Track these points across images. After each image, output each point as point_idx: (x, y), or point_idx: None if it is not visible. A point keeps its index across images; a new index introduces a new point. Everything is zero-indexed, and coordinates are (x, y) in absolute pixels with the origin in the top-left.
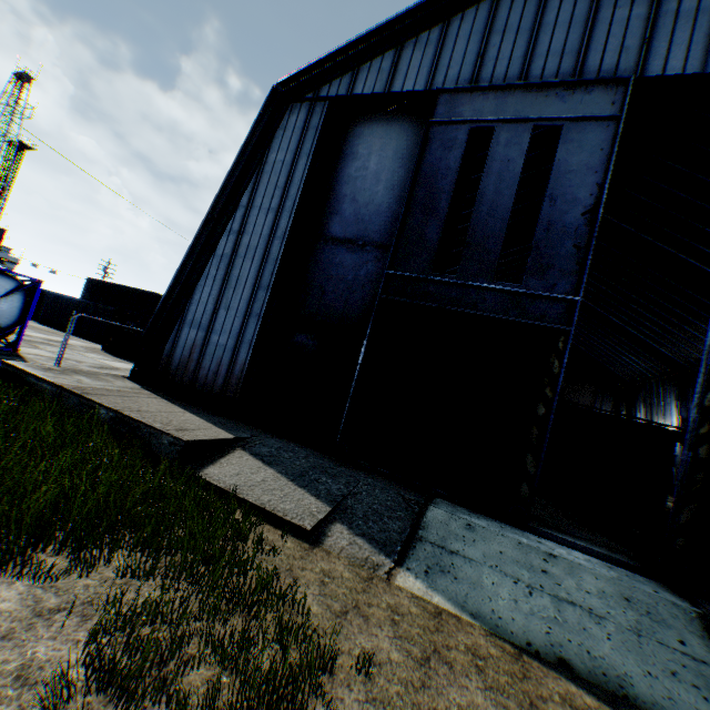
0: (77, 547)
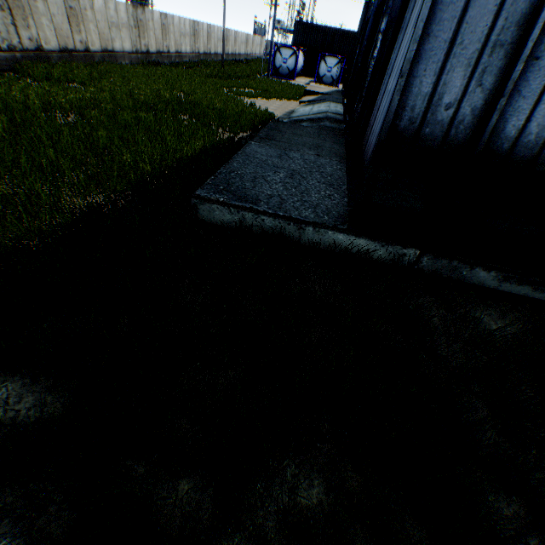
0: (267, 92)
